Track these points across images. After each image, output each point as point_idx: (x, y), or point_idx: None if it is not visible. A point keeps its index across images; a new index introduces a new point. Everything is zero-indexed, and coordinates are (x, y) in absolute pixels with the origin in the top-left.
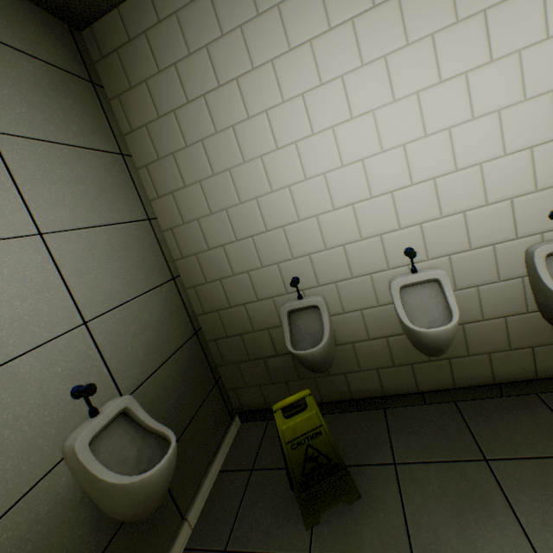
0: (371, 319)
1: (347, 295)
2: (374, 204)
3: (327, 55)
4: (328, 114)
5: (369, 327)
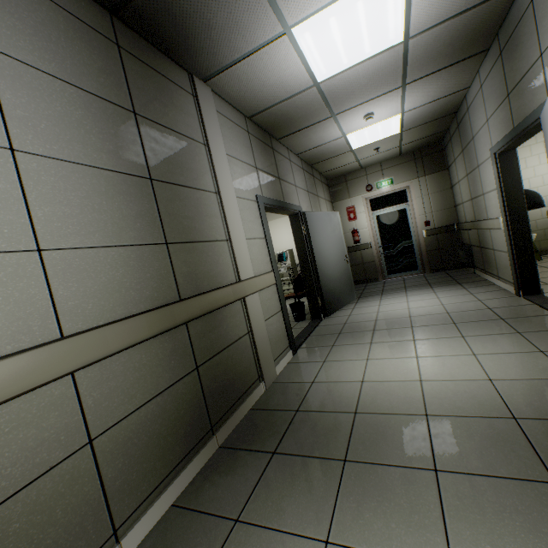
0: (538, 223)
1: (530, 216)
2: (544, 188)
3: (534, 149)
4: (532, 163)
5: (537, 226)
